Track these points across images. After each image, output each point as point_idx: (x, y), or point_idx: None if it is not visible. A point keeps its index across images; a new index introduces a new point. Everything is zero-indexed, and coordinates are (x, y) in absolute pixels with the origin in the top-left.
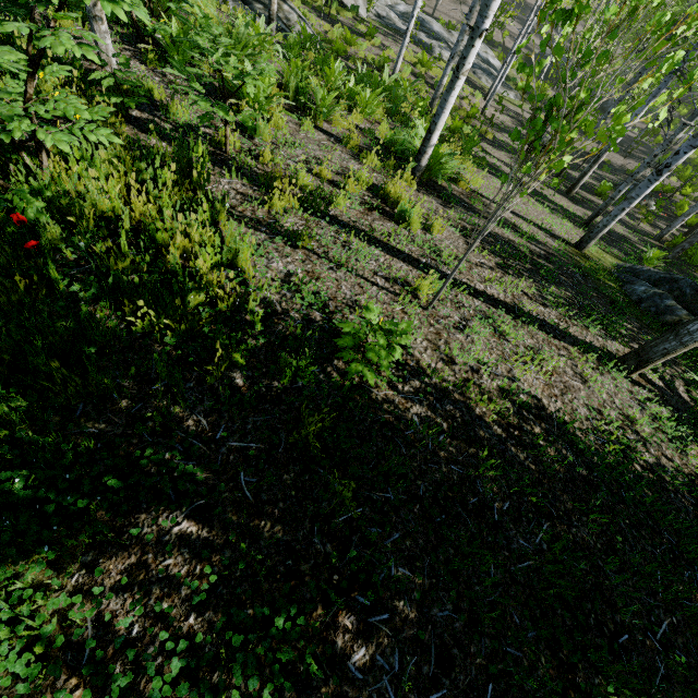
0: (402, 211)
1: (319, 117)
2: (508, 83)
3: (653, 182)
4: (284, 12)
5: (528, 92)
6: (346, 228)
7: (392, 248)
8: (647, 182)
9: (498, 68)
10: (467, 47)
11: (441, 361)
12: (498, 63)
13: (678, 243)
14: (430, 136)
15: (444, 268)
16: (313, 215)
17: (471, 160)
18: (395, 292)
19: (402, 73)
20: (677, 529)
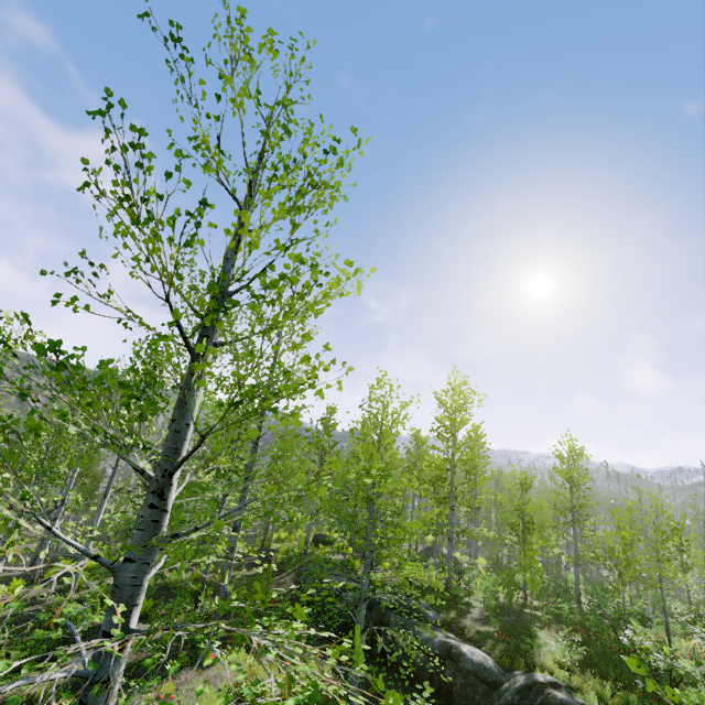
0: None
1: None
2: None
3: None
4: None
5: None
6: None
7: None
8: None
9: None
10: None
11: None
12: None
13: None
14: None
15: None
16: None
17: None
18: None
19: None
20: None
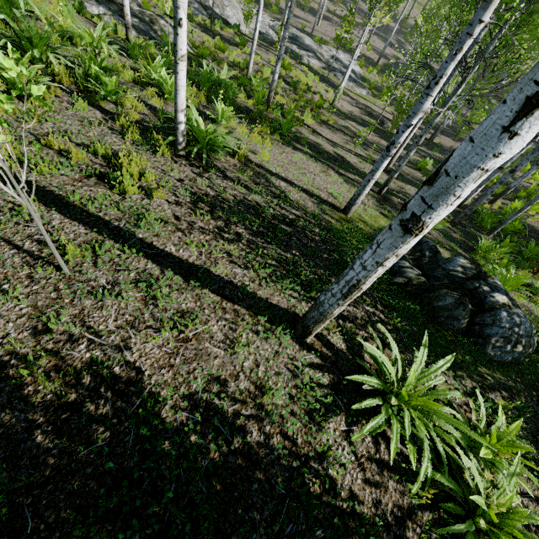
0: (117, 178)
1: (107, 99)
2: (364, 83)
3: (385, 157)
4: (160, 25)
5: (380, 90)
6: (35, 193)
7: (82, 212)
8: (381, 157)
9: (358, 72)
10: (174, 35)
11: (29, 330)
12: (359, 69)
13: (478, 209)
14: (176, 115)
15: (136, 231)
16: (1, 180)
17: (269, 138)
18: (35, 256)
19: (264, 73)
20: (227, 536)
